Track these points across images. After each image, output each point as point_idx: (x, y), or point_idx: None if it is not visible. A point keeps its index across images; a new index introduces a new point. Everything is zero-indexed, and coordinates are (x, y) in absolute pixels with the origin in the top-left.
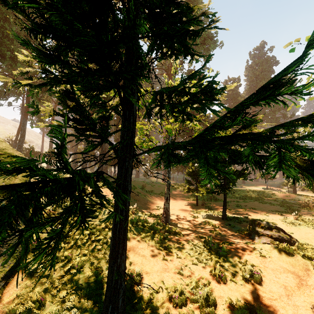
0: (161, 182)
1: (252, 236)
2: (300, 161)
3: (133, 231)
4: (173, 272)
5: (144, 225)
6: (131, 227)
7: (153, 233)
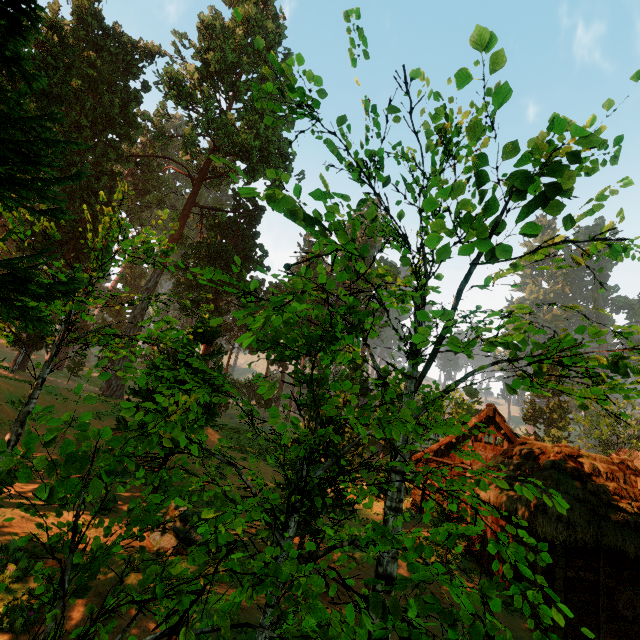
0: (96, 394)
1: (155, 533)
2: None
3: None
4: None
5: None
6: None
7: None
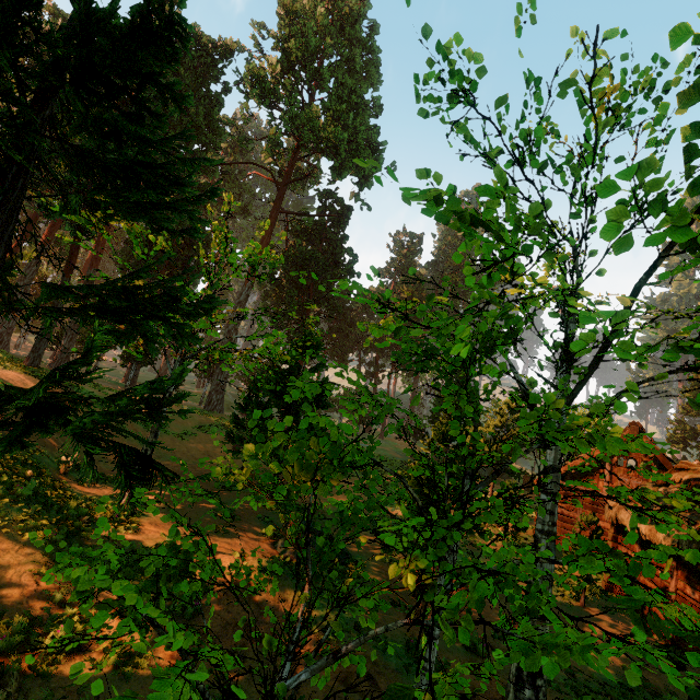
0: (200, 409)
1: (278, 542)
2: (135, 456)
3: (3, 514)
4: (42, 597)
5: (51, 503)
6: (7, 505)
7: (59, 521)
